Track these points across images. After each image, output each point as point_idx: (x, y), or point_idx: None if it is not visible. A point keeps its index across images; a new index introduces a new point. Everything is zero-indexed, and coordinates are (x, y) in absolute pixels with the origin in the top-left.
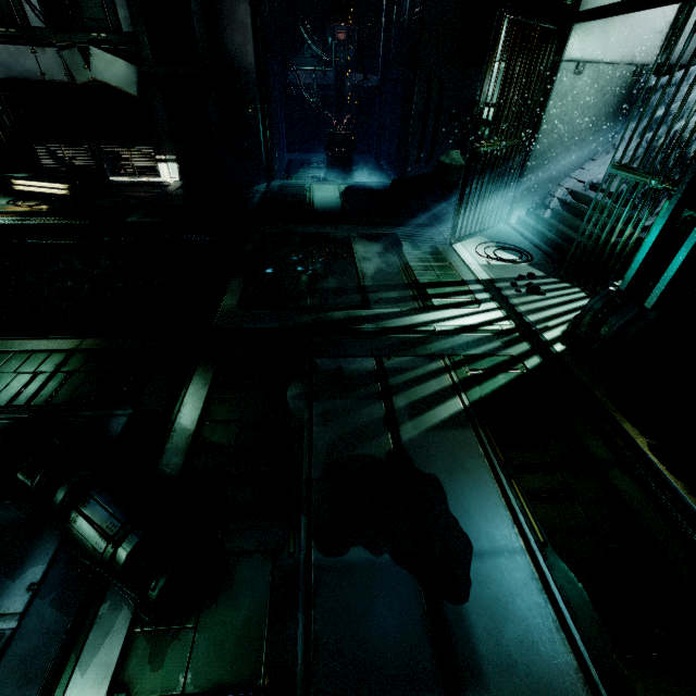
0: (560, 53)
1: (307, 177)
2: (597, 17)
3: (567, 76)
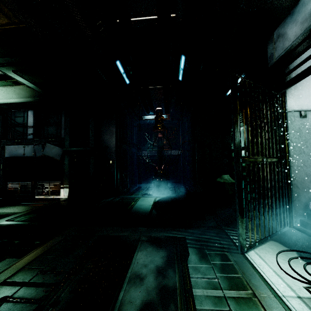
0: (283, 108)
1: (142, 194)
2: (310, 72)
3: (295, 119)
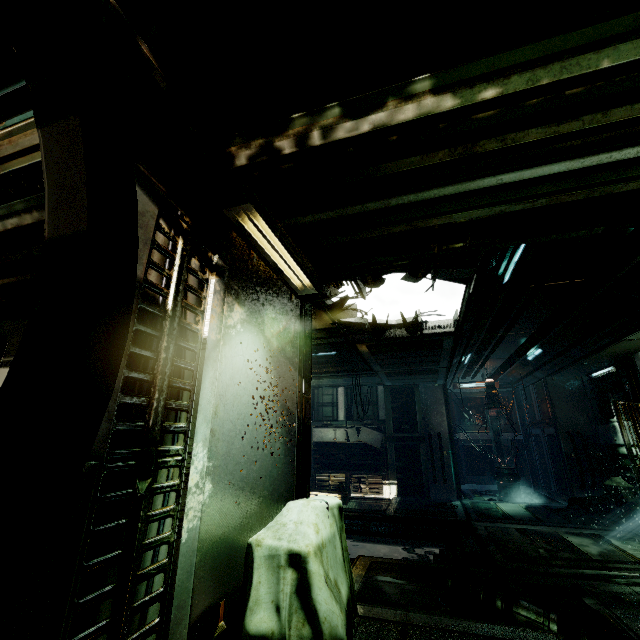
0: None
1: (484, 499)
2: None
3: None
